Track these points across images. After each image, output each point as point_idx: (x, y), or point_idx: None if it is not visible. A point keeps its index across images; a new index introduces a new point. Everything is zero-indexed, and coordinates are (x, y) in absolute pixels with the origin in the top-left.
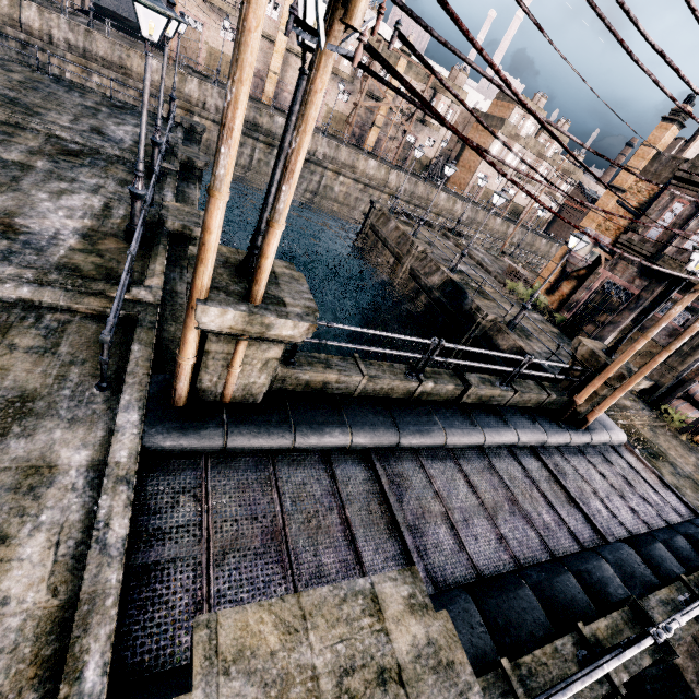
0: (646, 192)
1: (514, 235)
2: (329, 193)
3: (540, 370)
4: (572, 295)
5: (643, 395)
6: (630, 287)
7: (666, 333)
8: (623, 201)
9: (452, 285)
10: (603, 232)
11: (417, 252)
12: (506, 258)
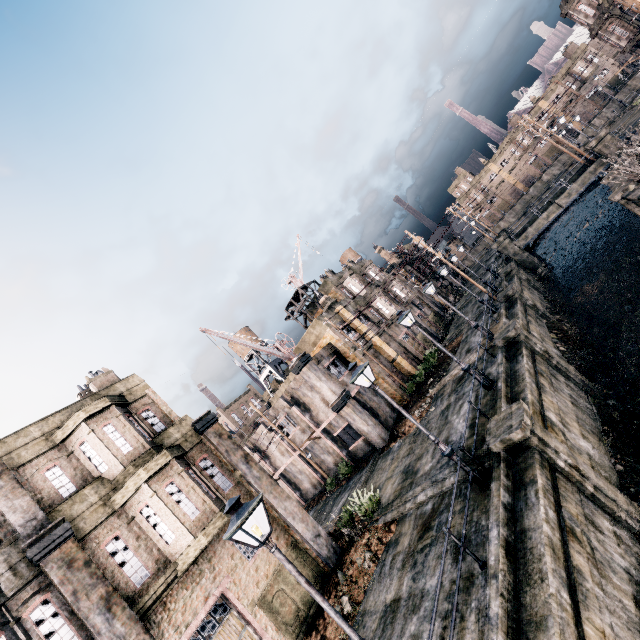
0: None
1: None
2: None
3: None
4: None
5: None
6: None
7: None
8: None
9: None
10: None
11: None
12: None
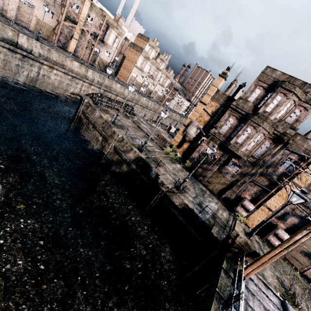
0: (214, 107)
1: (151, 105)
2: (47, 80)
3: (198, 218)
4: (188, 149)
5: (225, 204)
6: (216, 154)
7: (231, 175)
8: (205, 109)
9: (142, 161)
10: (199, 122)
11: (118, 138)
12: (154, 124)
